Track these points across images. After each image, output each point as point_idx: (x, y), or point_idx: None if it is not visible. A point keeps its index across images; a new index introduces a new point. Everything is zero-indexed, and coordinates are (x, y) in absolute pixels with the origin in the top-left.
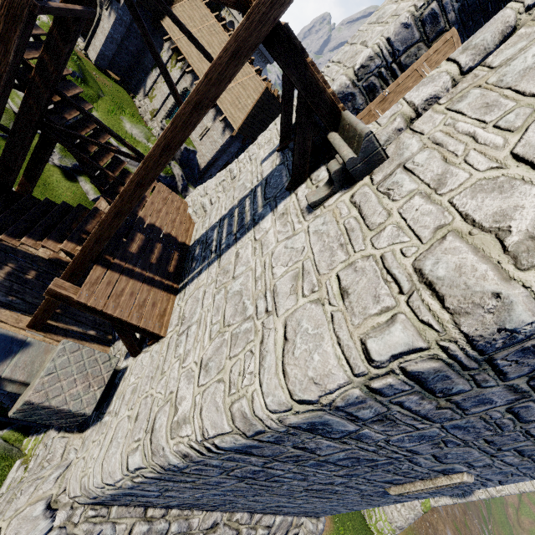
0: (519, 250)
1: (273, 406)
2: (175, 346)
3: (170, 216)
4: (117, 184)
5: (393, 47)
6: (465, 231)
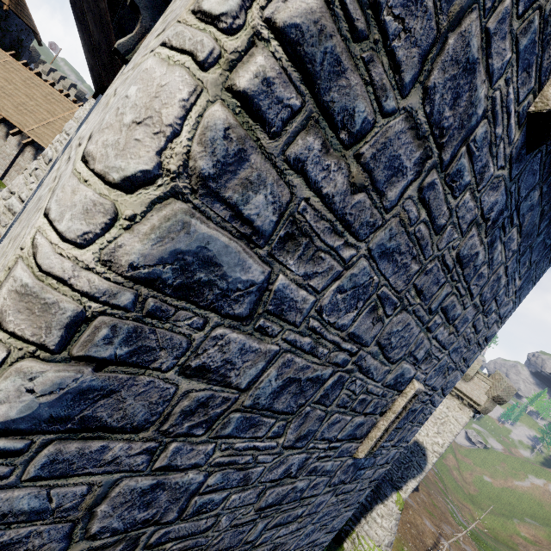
0: None
1: (75, 225)
2: None
3: None
4: None
5: None
6: None
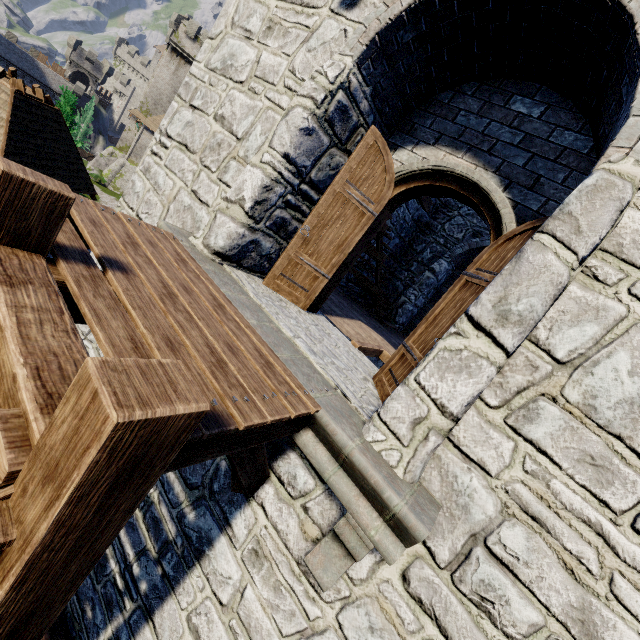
0: None
1: None
2: None
3: None
4: None
5: (296, 164)
6: None
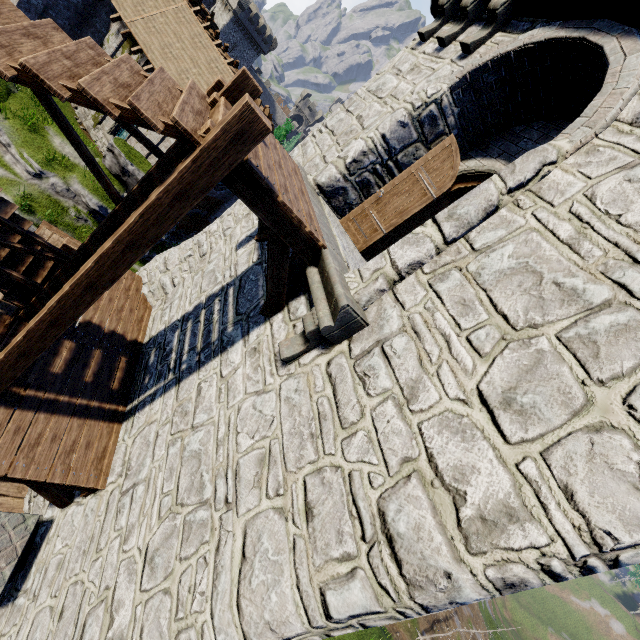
0: (470, 530)
1: None
2: (116, 511)
3: (116, 304)
4: (30, 274)
5: (389, 144)
6: (428, 477)
